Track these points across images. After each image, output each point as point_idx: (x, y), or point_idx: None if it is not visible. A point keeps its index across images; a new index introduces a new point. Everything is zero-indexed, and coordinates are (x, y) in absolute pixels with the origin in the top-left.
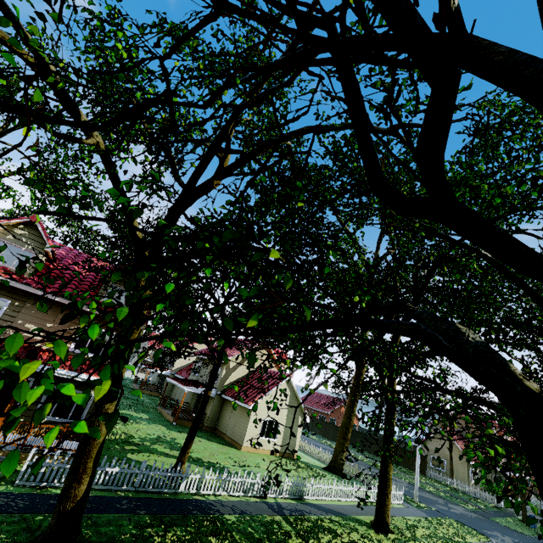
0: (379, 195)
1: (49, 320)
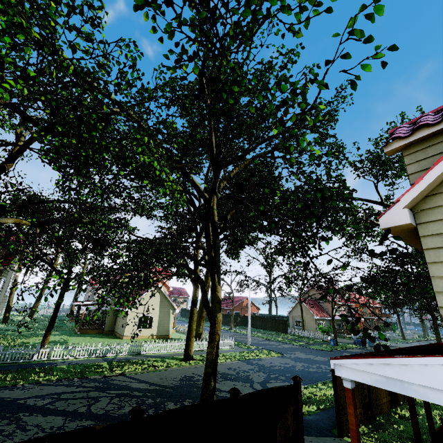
0: None
1: None
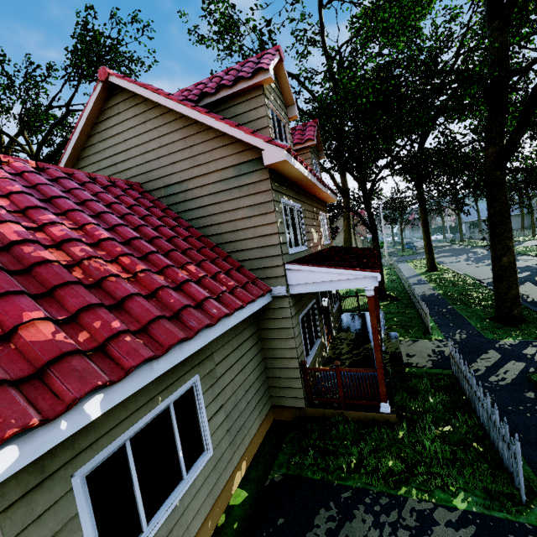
0: None
1: (313, 218)
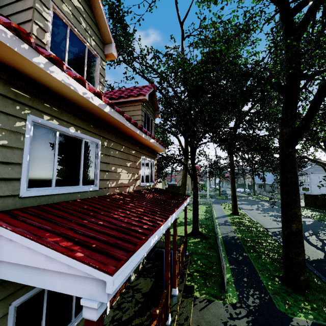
0: None
1: (126, 159)
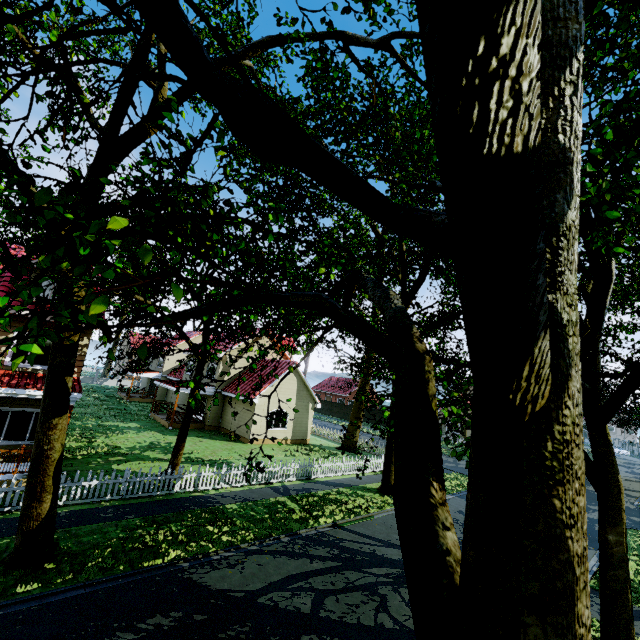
0: (235, 134)
1: None
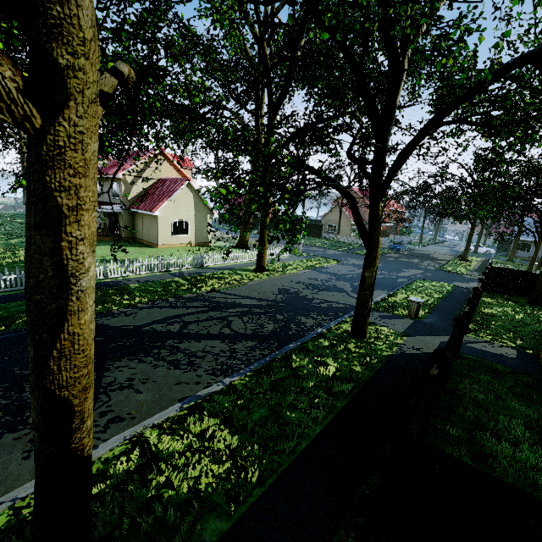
0: None
1: None
